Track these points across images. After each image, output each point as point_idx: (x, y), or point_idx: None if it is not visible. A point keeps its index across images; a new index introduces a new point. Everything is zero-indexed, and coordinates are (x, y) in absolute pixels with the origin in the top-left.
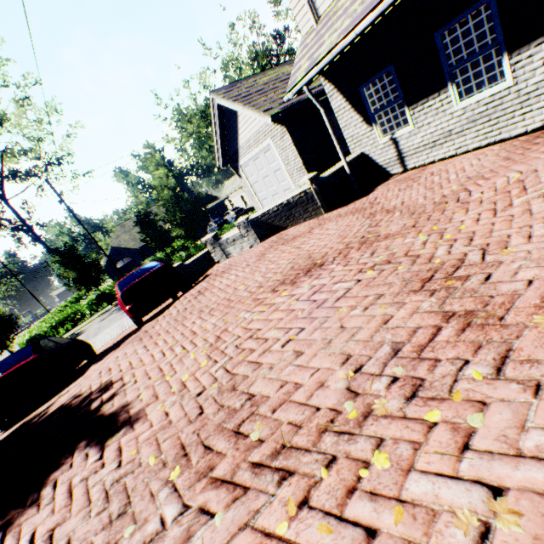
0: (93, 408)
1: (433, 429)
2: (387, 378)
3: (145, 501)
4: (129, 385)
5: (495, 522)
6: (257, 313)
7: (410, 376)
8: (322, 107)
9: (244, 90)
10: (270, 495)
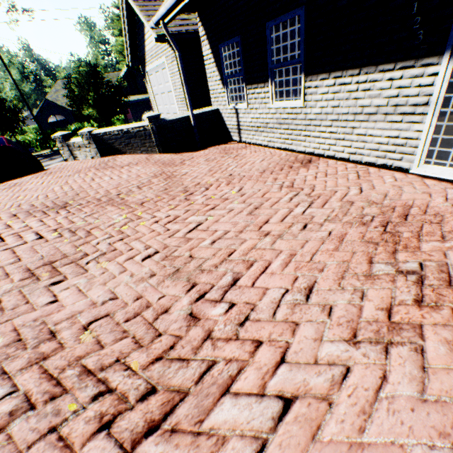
0: None
1: None
2: None
3: None
4: None
5: None
6: None
7: None
8: (178, 50)
9: None
10: None
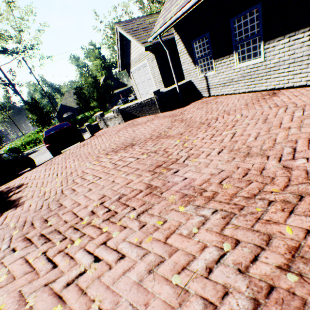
0: (9, 195)
1: (102, 234)
2: (107, 210)
3: (0, 241)
4: (28, 188)
5: (88, 270)
6: (93, 164)
7: (114, 211)
8: (168, 50)
9: (136, 26)
10: (37, 248)
